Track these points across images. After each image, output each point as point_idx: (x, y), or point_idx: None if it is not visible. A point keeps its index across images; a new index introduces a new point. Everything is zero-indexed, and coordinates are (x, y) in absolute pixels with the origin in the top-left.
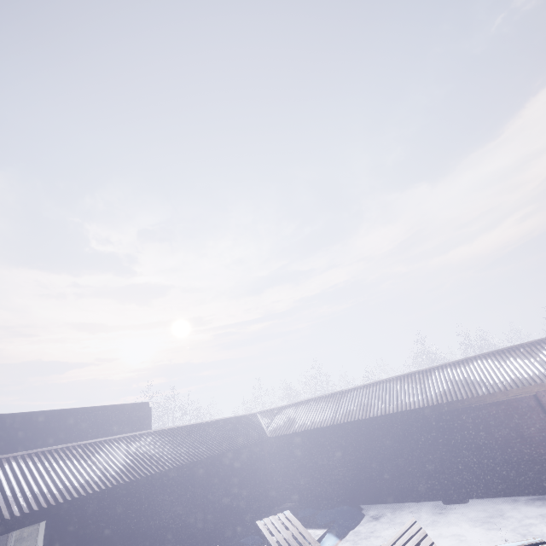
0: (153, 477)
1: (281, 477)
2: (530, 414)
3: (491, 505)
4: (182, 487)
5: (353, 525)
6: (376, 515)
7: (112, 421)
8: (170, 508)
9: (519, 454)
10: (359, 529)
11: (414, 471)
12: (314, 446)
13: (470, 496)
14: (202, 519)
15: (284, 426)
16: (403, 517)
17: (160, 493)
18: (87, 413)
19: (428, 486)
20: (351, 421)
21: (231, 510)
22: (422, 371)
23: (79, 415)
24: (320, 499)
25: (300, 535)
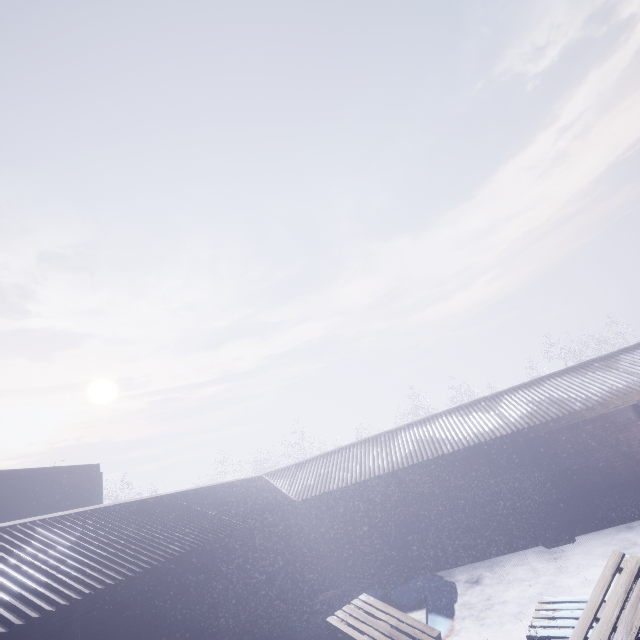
0: (152, 572)
1: (316, 556)
2: (629, 427)
3: (606, 538)
4: (193, 587)
5: (453, 596)
6: (470, 579)
7: (31, 498)
8: (178, 627)
9: (623, 474)
10: (462, 600)
11: (503, 514)
12: (364, 504)
13: (573, 533)
14: (229, 637)
15: (316, 484)
16: (509, 573)
17: (161, 602)
18: None
19: (523, 531)
20: (419, 463)
21: (262, 615)
22: (487, 398)
23: None
24: (376, 576)
25: (403, 624)
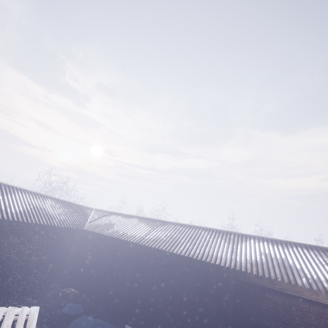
0: None
1: (78, 265)
2: None
3: None
4: None
5: None
6: None
7: None
8: None
9: None
10: None
11: (189, 322)
12: (115, 253)
13: None
14: None
15: (102, 226)
16: None
17: None
18: None
19: None
20: (155, 248)
21: (0, 276)
22: (238, 234)
23: None
24: (97, 299)
25: None
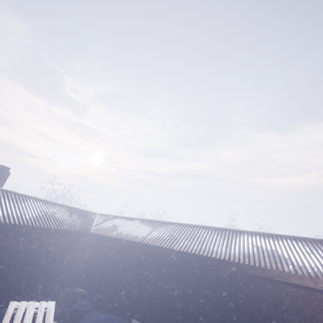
0: None
1: (86, 266)
2: None
3: None
4: None
5: None
6: None
7: None
8: None
9: None
10: None
11: (190, 312)
12: (120, 253)
13: None
14: None
15: (106, 229)
16: None
17: None
18: None
19: None
20: (156, 246)
21: (17, 277)
22: (233, 230)
23: None
24: (104, 297)
25: None
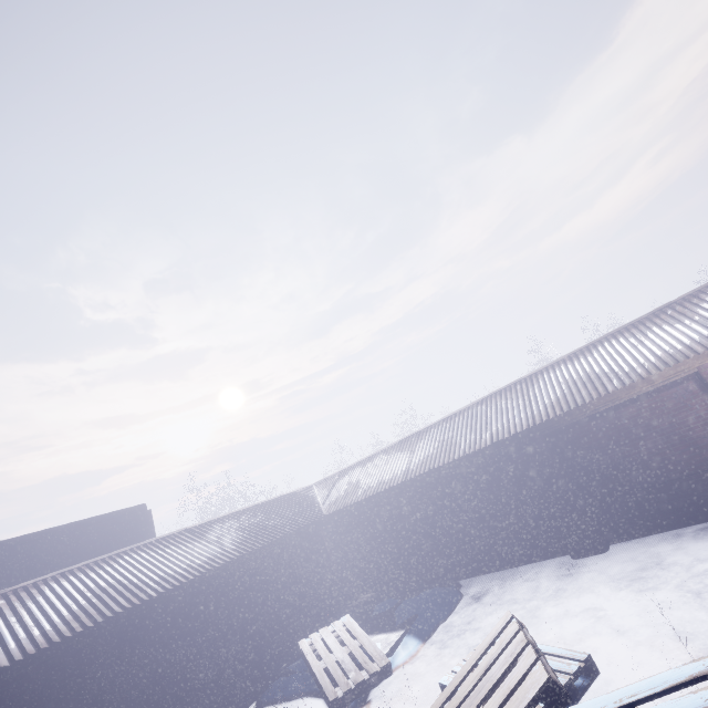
0: (120, 617)
1: (352, 563)
2: (690, 404)
3: (643, 549)
4: (184, 617)
5: (444, 615)
6: (479, 593)
7: (86, 543)
8: (166, 652)
9: (678, 467)
10: (453, 619)
11: (526, 521)
12: (387, 515)
13: (611, 540)
14: (225, 653)
15: (344, 497)
16: (515, 590)
17: (145, 635)
18: (40, 540)
19: (549, 538)
20: (430, 471)
21: (276, 626)
22: (526, 379)
23: (26, 546)
24: (405, 582)
25: (361, 650)
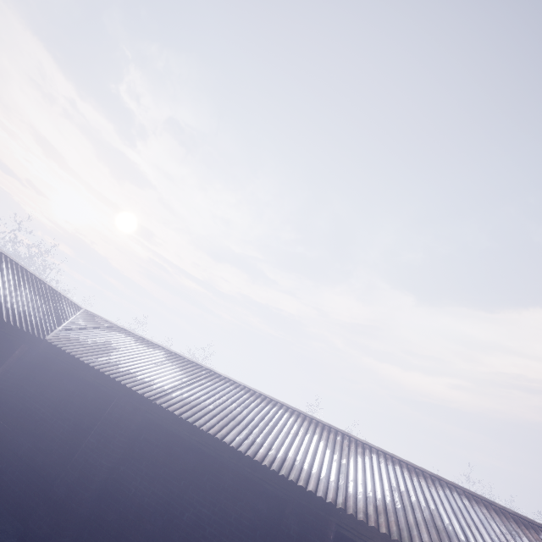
0: None
1: None
2: None
3: None
4: None
5: None
6: None
7: None
8: None
9: None
10: None
11: None
12: (93, 409)
13: None
14: None
15: (86, 346)
16: None
17: None
18: None
19: None
20: (186, 421)
21: None
22: (350, 438)
23: None
24: (8, 505)
25: None
